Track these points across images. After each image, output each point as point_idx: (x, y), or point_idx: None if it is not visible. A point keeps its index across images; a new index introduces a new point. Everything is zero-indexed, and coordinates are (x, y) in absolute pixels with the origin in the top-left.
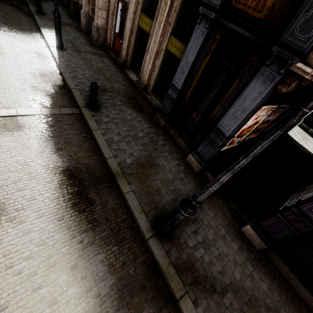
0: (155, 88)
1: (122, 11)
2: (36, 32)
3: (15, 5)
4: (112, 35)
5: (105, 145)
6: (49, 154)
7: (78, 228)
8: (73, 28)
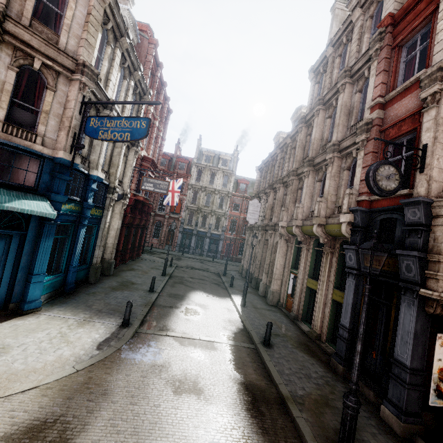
0: (329, 336)
1: (293, 279)
2: (228, 297)
3: (217, 283)
4: (285, 296)
5: (276, 373)
6: (231, 369)
7: (250, 427)
8: (252, 294)
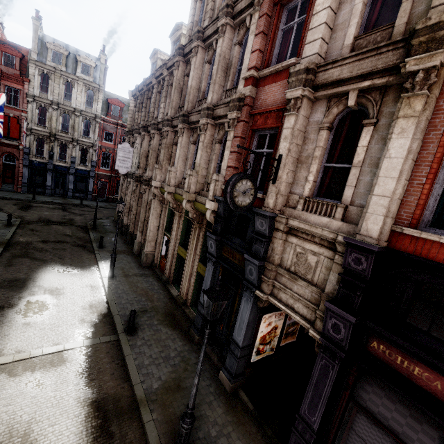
0: (193, 301)
1: (166, 242)
2: (94, 265)
3: (82, 244)
4: (159, 257)
5: (135, 371)
6: (82, 386)
7: None
8: (126, 254)
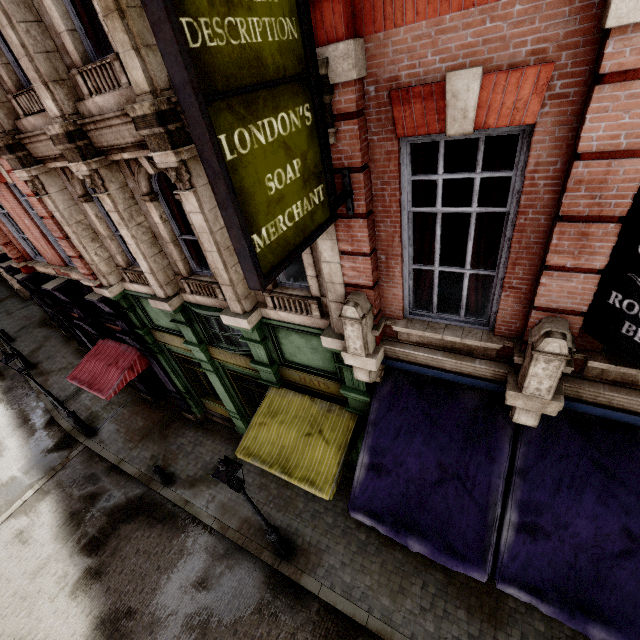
0: None
1: None
2: None
3: None
4: None
5: None
6: None
7: None
8: (10, 298)
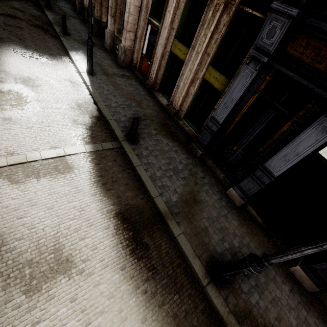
0: (187, 113)
1: (151, 34)
2: (65, 56)
3: (41, 26)
4: (139, 56)
5: (150, 183)
6: (101, 197)
7: (140, 277)
8: (97, 48)
